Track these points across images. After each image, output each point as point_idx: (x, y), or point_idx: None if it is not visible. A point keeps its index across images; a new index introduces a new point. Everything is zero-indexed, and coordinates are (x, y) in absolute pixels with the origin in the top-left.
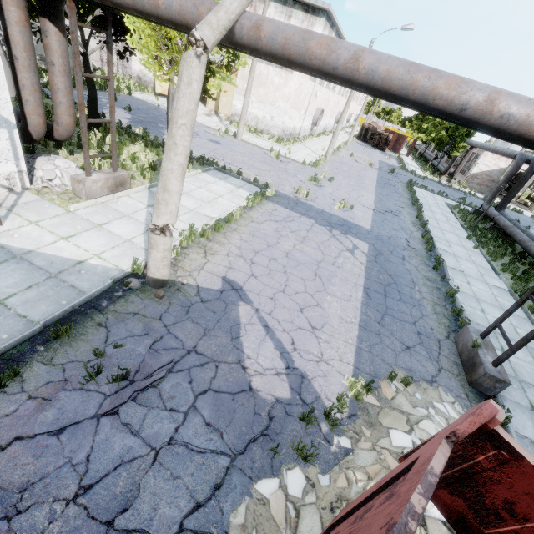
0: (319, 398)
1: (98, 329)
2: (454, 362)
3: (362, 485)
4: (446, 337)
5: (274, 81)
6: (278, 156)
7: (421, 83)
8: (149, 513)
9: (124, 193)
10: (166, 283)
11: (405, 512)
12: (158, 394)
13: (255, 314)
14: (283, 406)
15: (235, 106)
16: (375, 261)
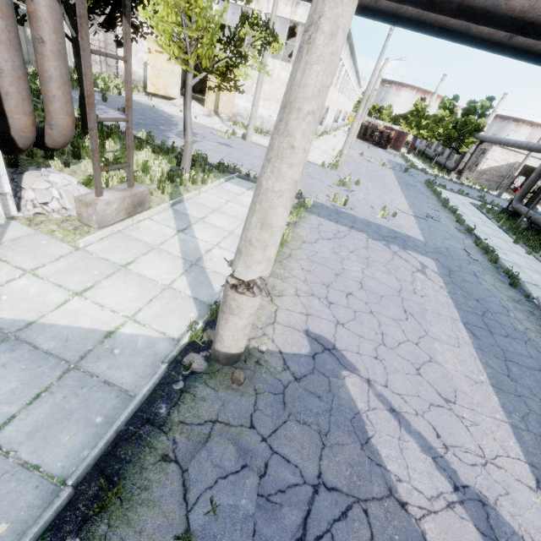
0: None
1: (165, 471)
2: None
3: None
4: None
5: (281, 76)
6: None
7: None
8: None
9: (145, 216)
10: (241, 355)
11: None
12: None
13: (370, 391)
14: None
15: (237, 105)
16: (453, 282)
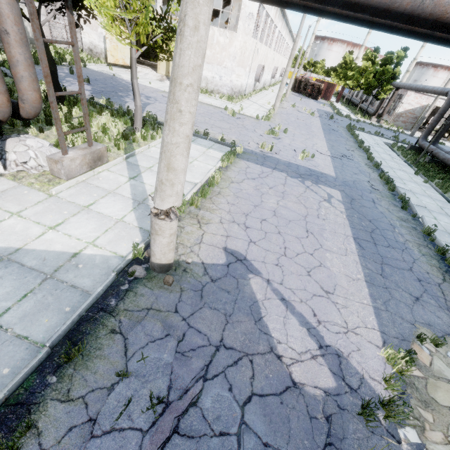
0: (364, 379)
1: (113, 339)
2: None
3: None
4: (443, 280)
5: (220, 41)
6: (234, 113)
7: None
8: None
9: (103, 168)
10: (171, 265)
11: None
12: (200, 414)
13: (268, 287)
14: (333, 399)
15: None
16: (352, 208)
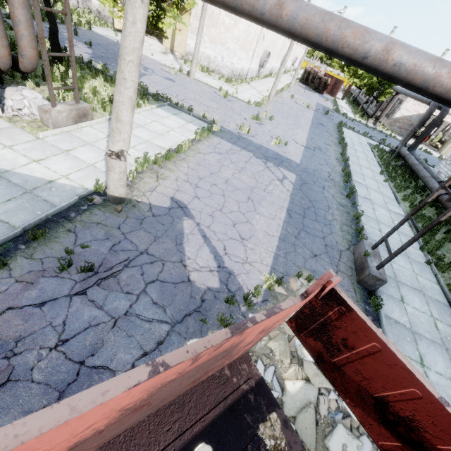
0: (242, 288)
1: (68, 234)
2: (349, 267)
3: (264, 343)
4: (347, 249)
5: (225, 21)
6: (226, 95)
7: (333, 32)
8: (110, 357)
9: (87, 124)
10: (123, 200)
11: (248, 319)
12: (117, 282)
13: (196, 227)
14: (213, 293)
15: (189, 45)
16: (300, 189)
